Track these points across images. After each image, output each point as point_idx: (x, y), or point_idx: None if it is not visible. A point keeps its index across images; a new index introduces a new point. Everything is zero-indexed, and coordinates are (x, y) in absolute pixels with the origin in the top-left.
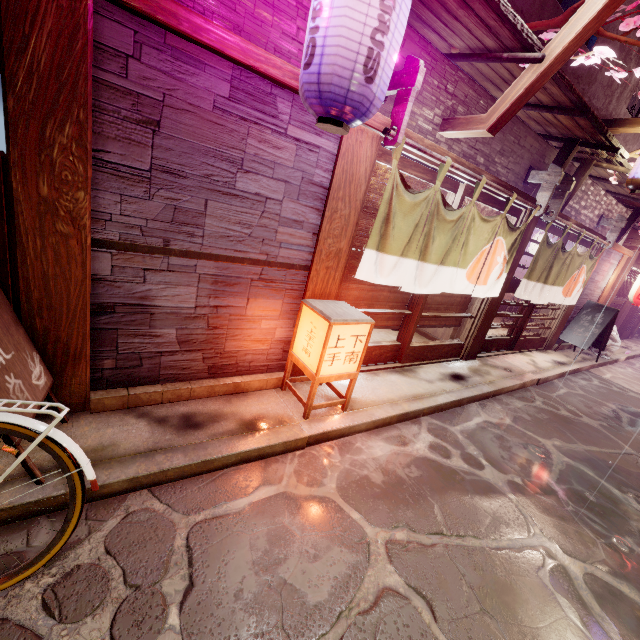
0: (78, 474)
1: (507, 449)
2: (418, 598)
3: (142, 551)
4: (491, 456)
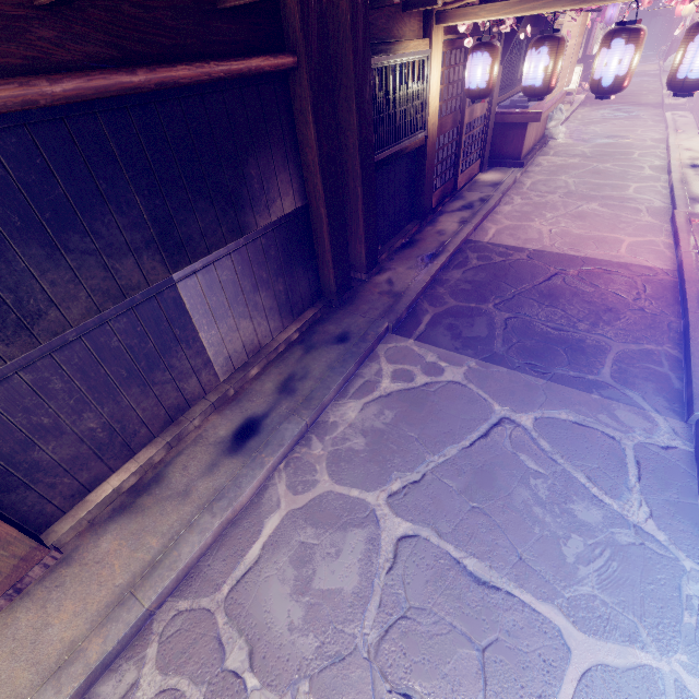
0: None
1: None
2: None
3: None
4: None
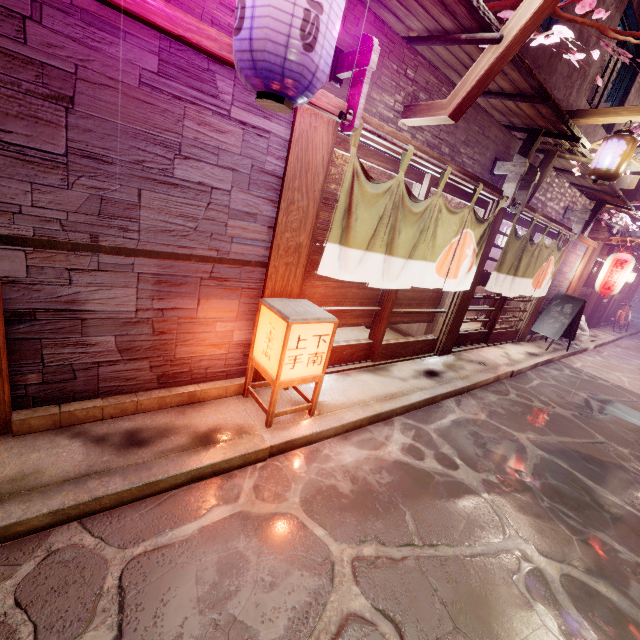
0: None
1: (482, 446)
2: (386, 622)
3: (62, 599)
4: (465, 454)
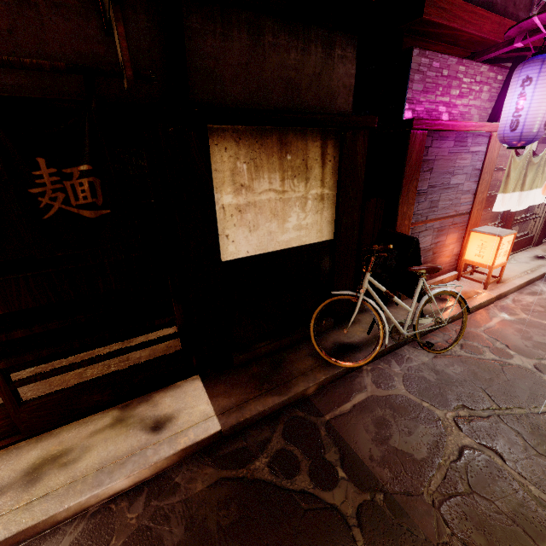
0: (465, 307)
1: None
2: None
3: (476, 339)
4: None
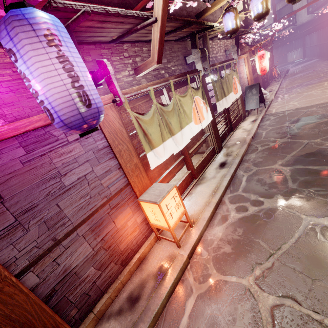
0: None
1: (265, 184)
2: (286, 300)
3: None
4: (262, 193)
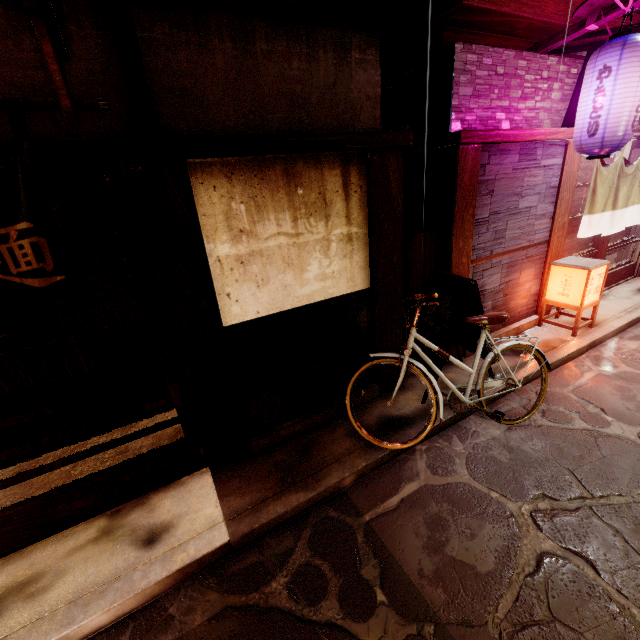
0: (544, 364)
1: None
2: None
3: (562, 402)
4: None
